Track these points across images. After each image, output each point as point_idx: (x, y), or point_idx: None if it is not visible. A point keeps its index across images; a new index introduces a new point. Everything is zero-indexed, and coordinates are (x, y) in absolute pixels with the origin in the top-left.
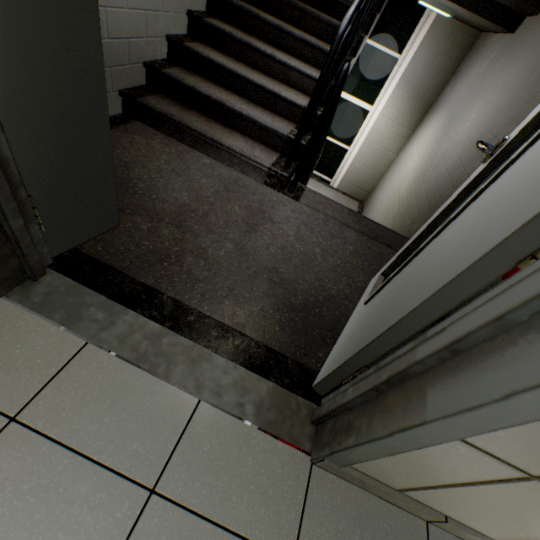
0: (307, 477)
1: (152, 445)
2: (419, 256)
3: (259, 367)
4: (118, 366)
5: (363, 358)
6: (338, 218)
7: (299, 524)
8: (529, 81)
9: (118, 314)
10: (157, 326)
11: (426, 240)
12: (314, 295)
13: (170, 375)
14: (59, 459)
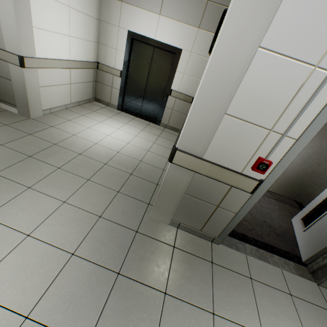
0: (319, 289)
1: (281, 282)
2: (325, 217)
3: (286, 257)
4: (257, 261)
5: (325, 249)
6: (265, 194)
7: (325, 301)
8: (315, 138)
9: (244, 244)
10: (255, 247)
11: (325, 212)
12: (281, 229)
13: (269, 262)
14: (267, 287)
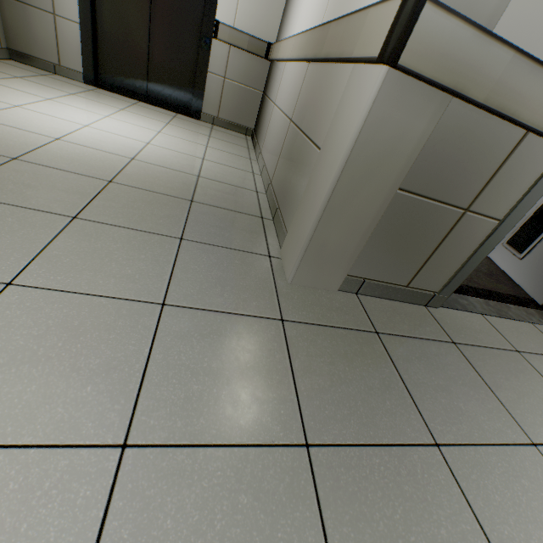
0: None
1: None
2: None
3: (520, 304)
4: (500, 320)
5: None
6: None
7: None
8: None
9: (466, 299)
10: (481, 299)
11: None
12: (483, 266)
13: (513, 318)
14: None
